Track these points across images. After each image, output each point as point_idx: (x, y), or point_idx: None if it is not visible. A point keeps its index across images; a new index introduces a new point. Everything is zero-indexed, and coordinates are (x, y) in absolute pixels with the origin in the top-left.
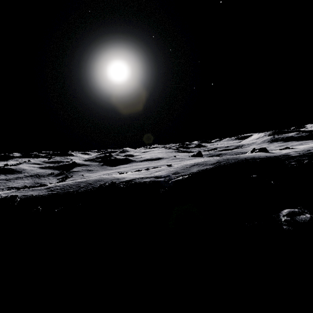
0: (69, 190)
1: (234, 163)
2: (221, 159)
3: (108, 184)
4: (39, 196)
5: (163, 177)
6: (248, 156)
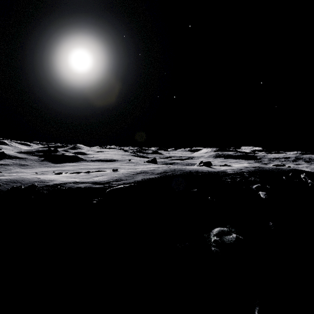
0: None
1: (180, 175)
2: (168, 169)
3: (24, 188)
4: None
5: (102, 183)
6: (193, 169)
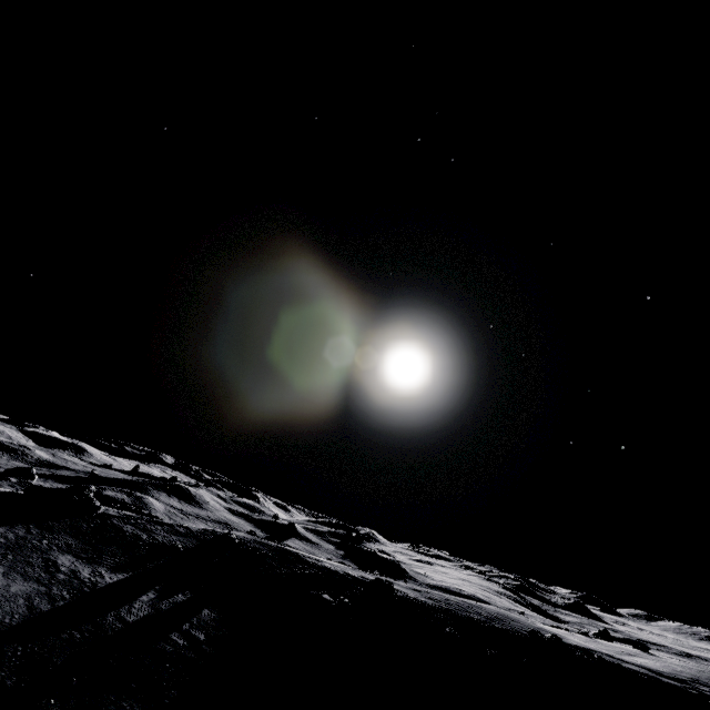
0: (468, 613)
1: None
2: None
3: (550, 637)
4: (423, 602)
5: (671, 677)
6: None
